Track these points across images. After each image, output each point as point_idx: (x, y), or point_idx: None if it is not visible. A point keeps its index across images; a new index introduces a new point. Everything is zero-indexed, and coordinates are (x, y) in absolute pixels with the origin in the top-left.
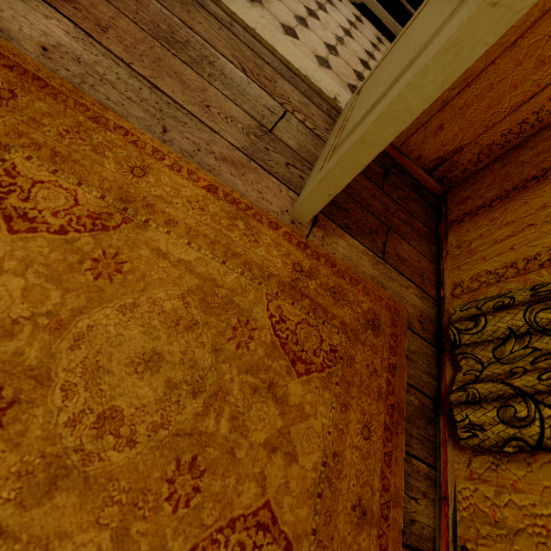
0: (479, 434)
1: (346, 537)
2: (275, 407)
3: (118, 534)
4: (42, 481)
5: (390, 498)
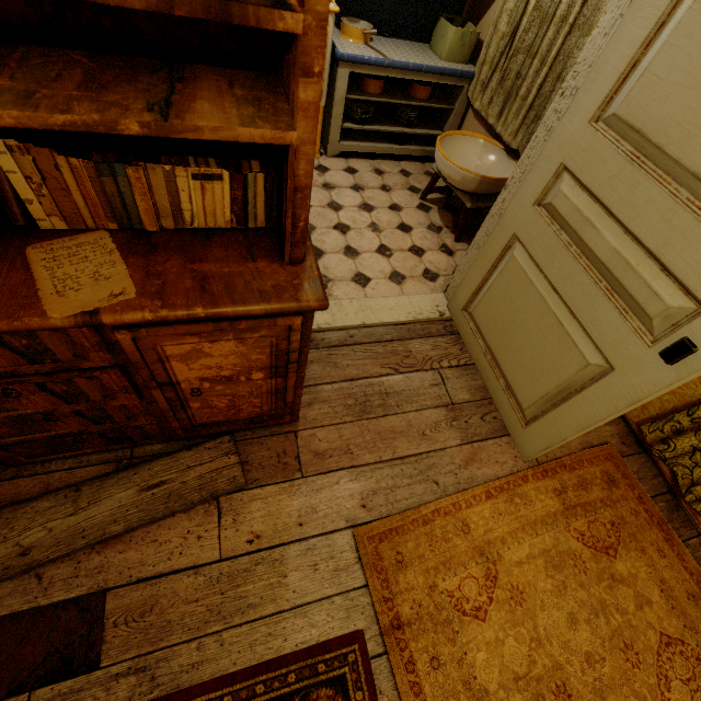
0: None
1: (696, 615)
2: (623, 586)
3: (634, 694)
4: (599, 700)
5: (697, 577)
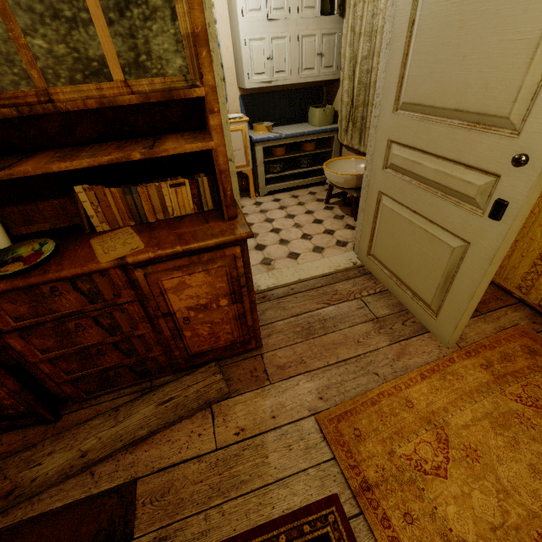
0: None
1: None
2: None
3: None
4: None
5: None
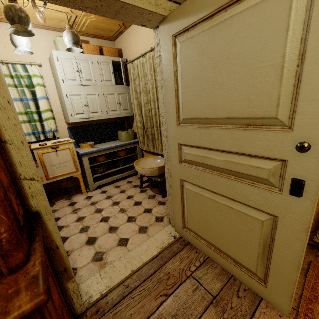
0: None
1: None
2: None
3: None
4: None
5: None
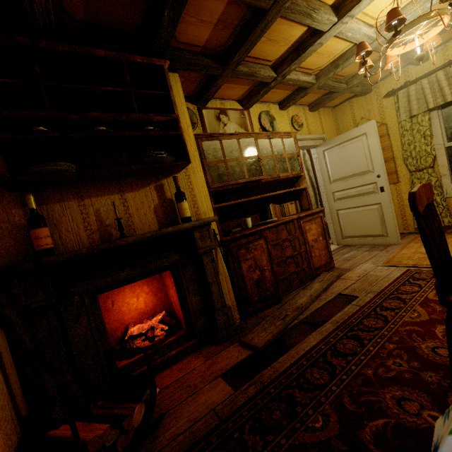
0: (450, 221)
1: None
2: None
3: None
4: None
5: None
